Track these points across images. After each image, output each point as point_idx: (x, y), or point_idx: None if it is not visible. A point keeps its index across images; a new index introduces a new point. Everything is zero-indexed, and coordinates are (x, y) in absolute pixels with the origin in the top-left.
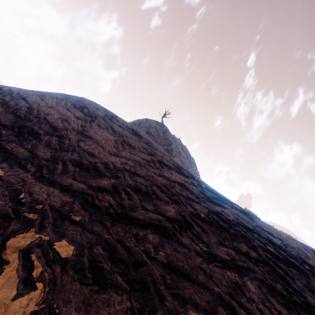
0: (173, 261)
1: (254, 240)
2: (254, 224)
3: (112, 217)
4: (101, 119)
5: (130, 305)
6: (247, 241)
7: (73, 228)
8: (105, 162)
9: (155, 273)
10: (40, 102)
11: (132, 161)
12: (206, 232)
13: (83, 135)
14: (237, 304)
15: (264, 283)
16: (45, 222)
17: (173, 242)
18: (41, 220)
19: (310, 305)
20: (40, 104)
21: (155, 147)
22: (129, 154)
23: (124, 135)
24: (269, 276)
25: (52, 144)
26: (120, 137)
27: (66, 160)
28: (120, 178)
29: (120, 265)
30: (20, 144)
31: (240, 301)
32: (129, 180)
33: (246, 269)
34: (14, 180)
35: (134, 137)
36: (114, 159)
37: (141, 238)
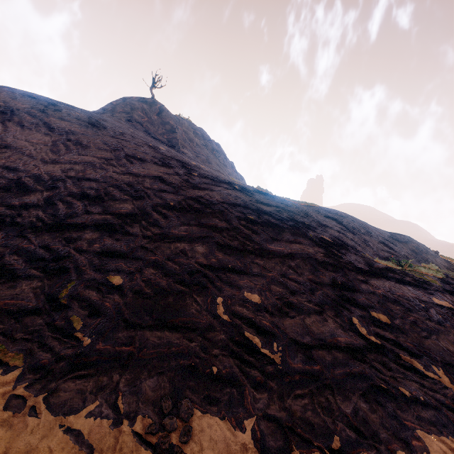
0: (110, 248)
1: (234, 213)
2: (248, 199)
3: (39, 229)
4: (24, 114)
5: (41, 284)
6: (223, 216)
7: None
8: (36, 174)
9: (81, 261)
10: None
11: (81, 165)
12: (168, 218)
13: None
14: (173, 263)
15: (218, 244)
16: None
17: (117, 234)
18: None
19: (262, 249)
20: None
21: (127, 139)
22: (78, 156)
23: (69, 131)
24: (229, 238)
25: None
26: (62, 136)
27: None
28: (58, 189)
29: (38, 262)
30: None
31: (177, 260)
32: (73, 188)
33: (203, 238)
34: None
35: (89, 130)
36: (51, 168)
37: (75, 239)
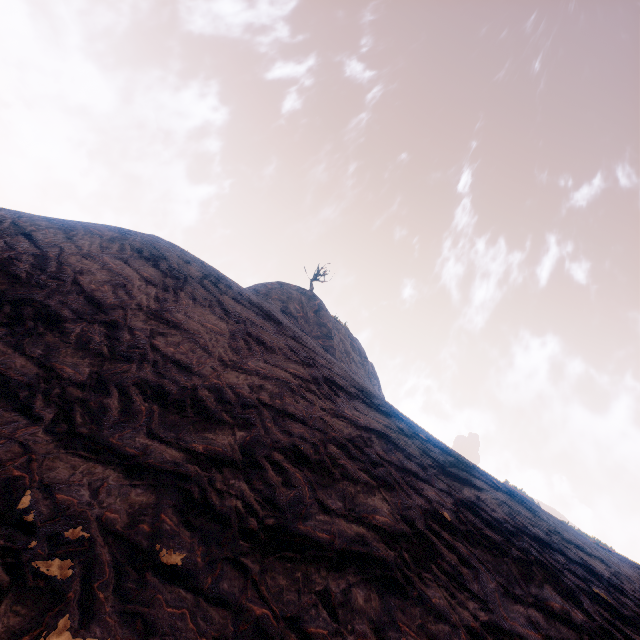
0: None
1: (564, 574)
2: (545, 526)
3: (258, 542)
4: (197, 284)
5: None
6: (552, 577)
7: (170, 594)
8: (216, 385)
9: None
10: (64, 244)
11: (273, 382)
12: (469, 564)
13: (161, 321)
14: None
15: None
16: (94, 587)
17: (412, 605)
18: (82, 579)
19: None
20: (65, 249)
21: (311, 347)
22: (264, 364)
23: (247, 319)
24: None
25: (94, 345)
26: (240, 325)
27: (128, 383)
28: (255, 426)
29: None
30: (17, 345)
31: None
32: (276, 431)
33: None
34: (2, 450)
35: (267, 323)
36: (234, 377)
37: (340, 603)
